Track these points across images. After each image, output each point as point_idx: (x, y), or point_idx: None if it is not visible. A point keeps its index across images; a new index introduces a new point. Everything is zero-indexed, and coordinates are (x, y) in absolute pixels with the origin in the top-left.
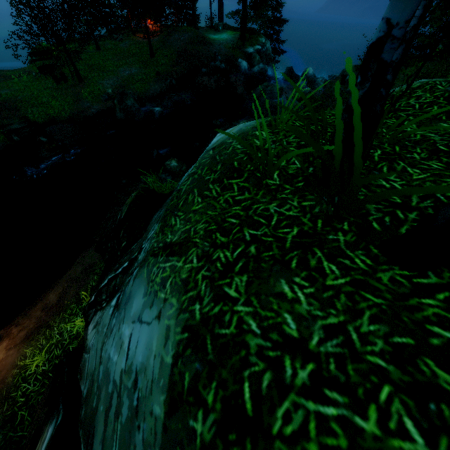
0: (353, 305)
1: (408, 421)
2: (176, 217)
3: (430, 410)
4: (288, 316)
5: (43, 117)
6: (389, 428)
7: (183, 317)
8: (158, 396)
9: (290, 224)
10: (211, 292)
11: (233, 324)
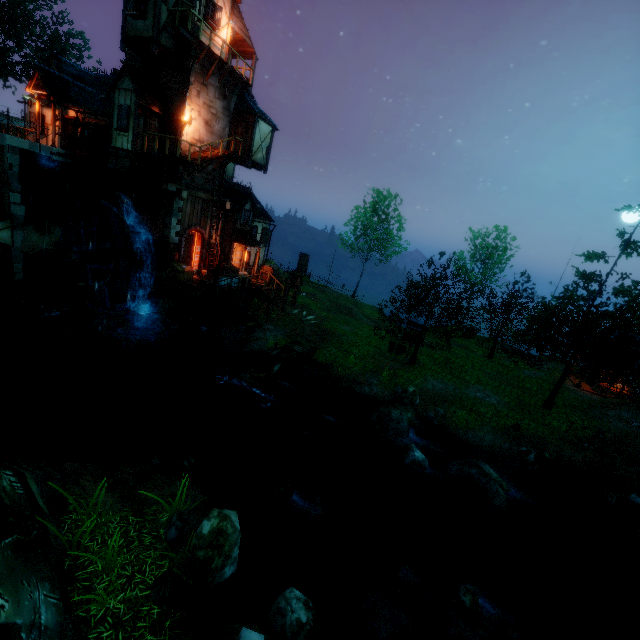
0: None
1: None
2: None
3: None
4: None
5: (327, 359)
6: None
7: None
8: None
9: None
10: None
11: None
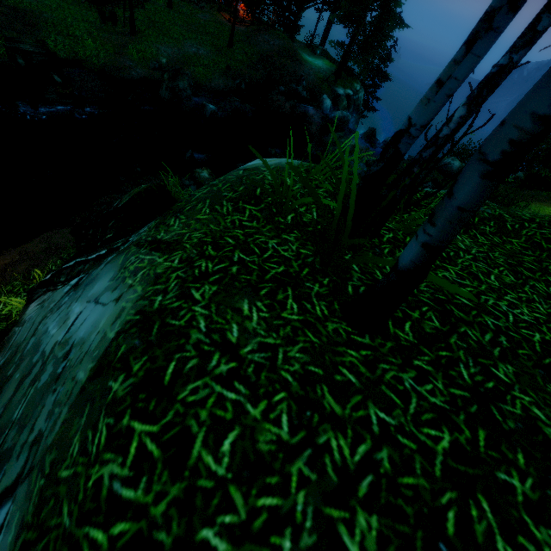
0: (293, 336)
1: (285, 417)
2: (177, 219)
3: (305, 415)
4: (236, 327)
5: (67, 53)
6: (268, 417)
7: (141, 303)
8: (87, 364)
9: (280, 262)
10: (178, 290)
11: (185, 319)
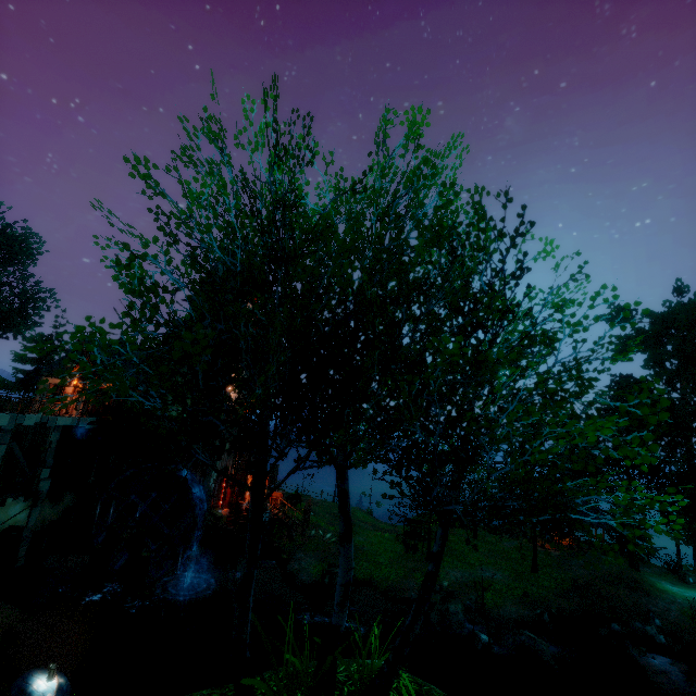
0: None
1: None
2: None
3: None
4: None
5: (365, 574)
6: None
7: None
8: None
9: None
10: None
11: None
